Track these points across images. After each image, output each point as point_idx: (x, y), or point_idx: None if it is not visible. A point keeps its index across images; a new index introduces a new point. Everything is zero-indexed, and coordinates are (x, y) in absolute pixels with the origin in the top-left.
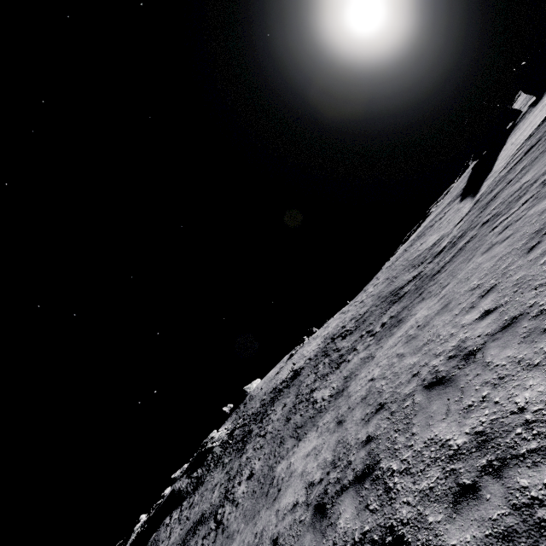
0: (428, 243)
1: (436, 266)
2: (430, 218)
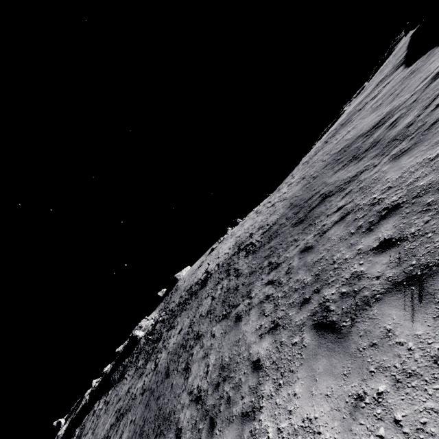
0: (362, 128)
1: (416, 164)
2: (354, 104)
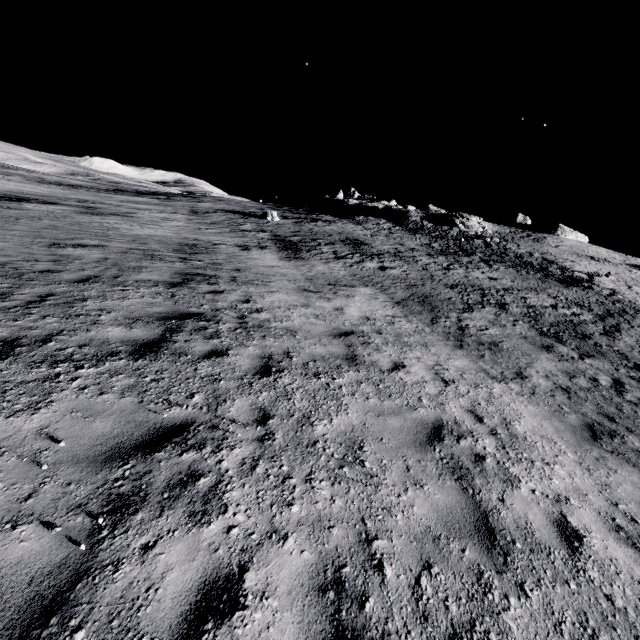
0: None
1: None
2: None
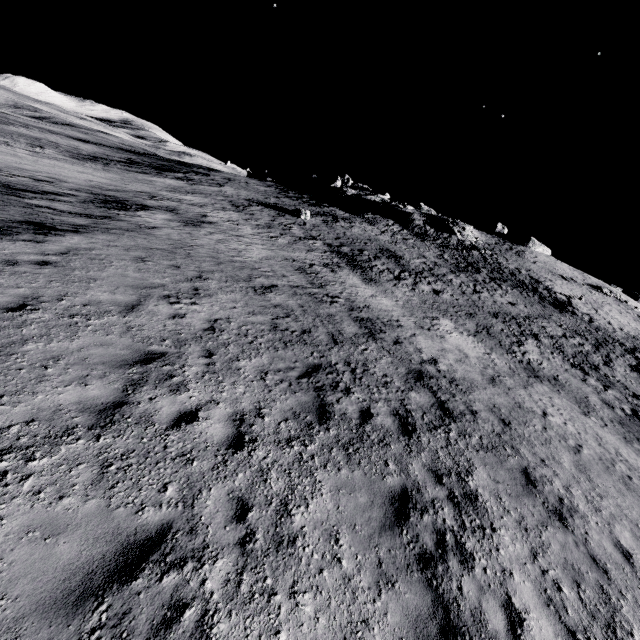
0: None
1: None
2: None
